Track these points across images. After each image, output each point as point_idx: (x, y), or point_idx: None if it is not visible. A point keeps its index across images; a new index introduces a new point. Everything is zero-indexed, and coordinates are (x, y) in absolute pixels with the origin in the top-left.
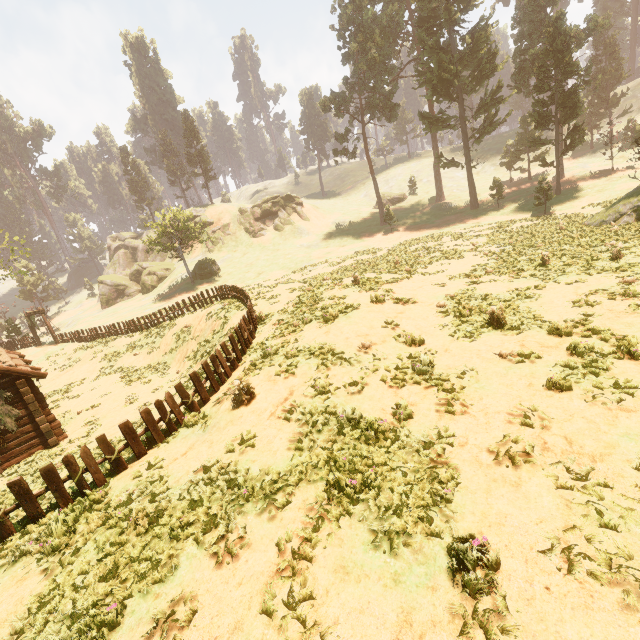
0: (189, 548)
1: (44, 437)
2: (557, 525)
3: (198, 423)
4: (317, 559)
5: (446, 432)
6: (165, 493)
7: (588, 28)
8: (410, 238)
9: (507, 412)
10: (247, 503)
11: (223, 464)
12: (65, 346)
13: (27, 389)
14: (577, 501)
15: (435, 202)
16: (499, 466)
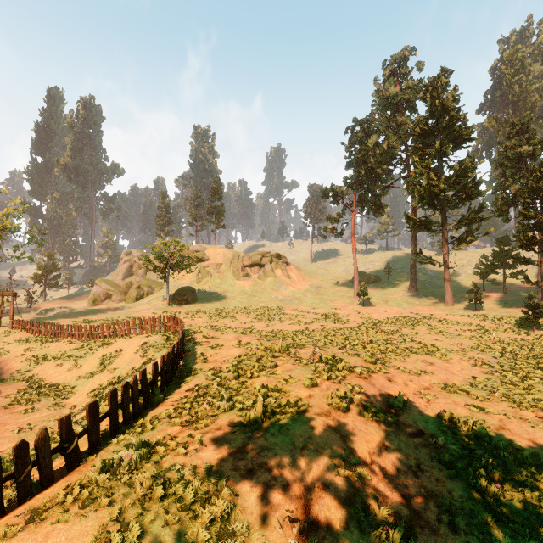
0: None
1: None
2: None
3: None
4: None
5: None
6: None
7: None
8: (381, 318)
9: None
10: None
11: None
12: (13, 333)
13: None
14: None
15: (408, 290)
16: None
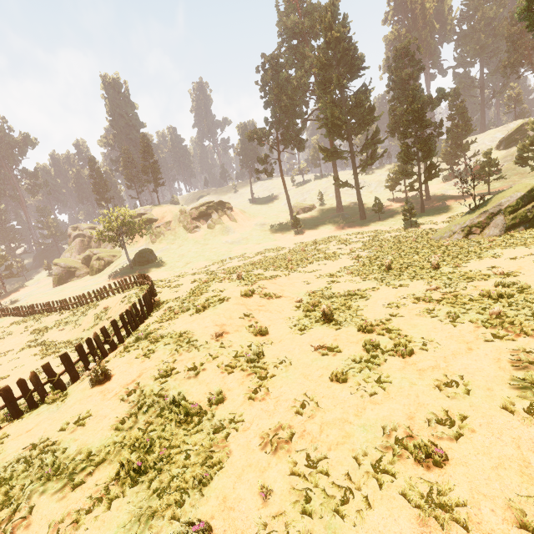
0: None
1: None
2: (272, 511)
3: (58, 400)
4: None
5: (240, 417)
6: None
7: (438, 96)
8: (310, 240)
9: (293, 400)
10: (48, 482)
11: (49, 442)
12: (4, 320)
13: None
14: (298, 487)
15: (336, 212)
16: (261, 451)
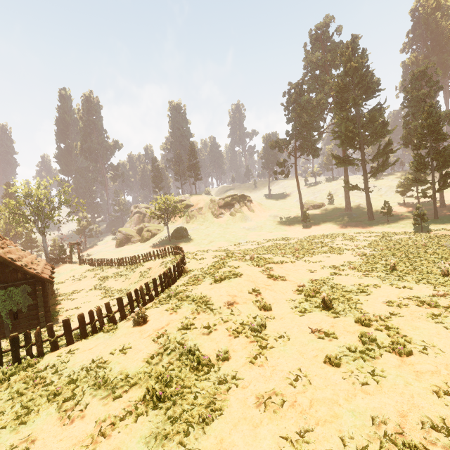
0: (52, 408)
1: (39, 320)
2: None
3: (110, 331)
4: (110, 438)
5: (240, 375)
6: (63, 369)
7: None
8: (317, 234)
9: (287, 372)
10: (99, 389)
11: (102, 360)
12: (83, 267)
13: (40, 288)
14: (285, 449)
15: (344, 211)
16: (255, 409)
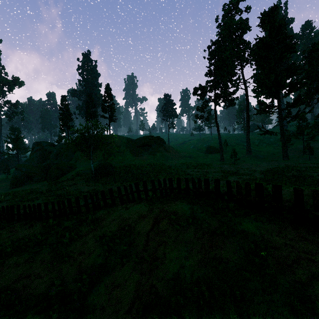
0: None
1: None
2: None
3: None
4: None
5: None
6: None
7: None
8: (263, 169)
9: None
10: None
11: None
12: None
13: None
14: None
15: (246, 154)
16: None
